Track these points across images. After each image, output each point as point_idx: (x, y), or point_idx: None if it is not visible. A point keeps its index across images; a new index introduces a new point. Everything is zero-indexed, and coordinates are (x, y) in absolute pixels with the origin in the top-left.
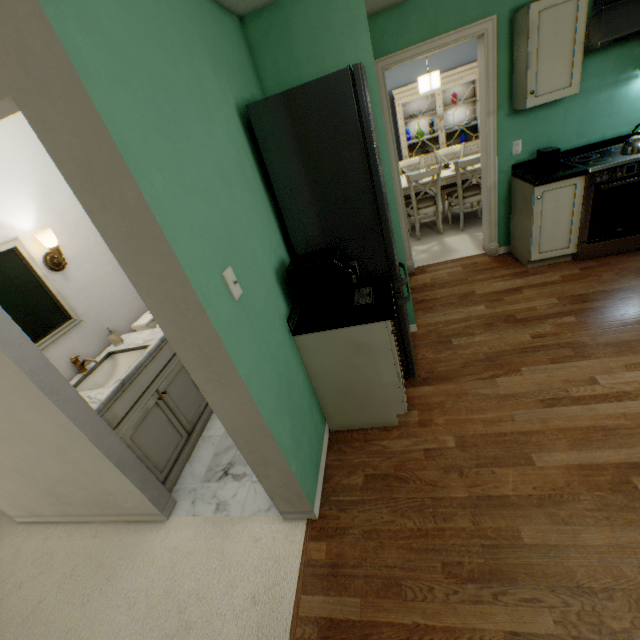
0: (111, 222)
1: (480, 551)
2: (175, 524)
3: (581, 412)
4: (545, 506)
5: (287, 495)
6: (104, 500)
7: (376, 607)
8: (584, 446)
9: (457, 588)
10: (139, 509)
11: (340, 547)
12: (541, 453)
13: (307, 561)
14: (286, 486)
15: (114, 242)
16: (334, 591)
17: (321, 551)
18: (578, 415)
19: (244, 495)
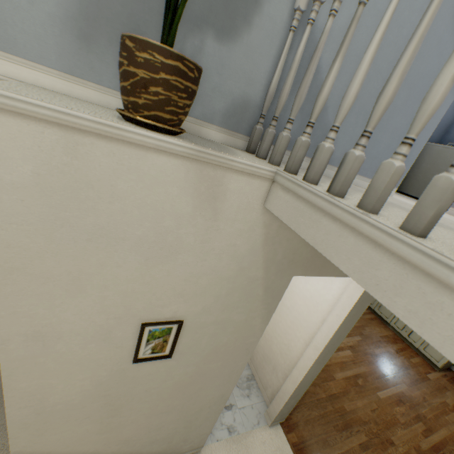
0: (354, 311)
1: (339, 417)
2: (209, 450)
3: (336, 355)
4: (345, 395)
5: (285, 411)
6: (171, 448)
7: (325, 453)
8: (343, 369)
9: (341, 434)
10: (190, 447)
11: (300, 432)
12: (335, 373)
13: (292, 444)
14: (290, 406)
15: (348, 316)
16: (309, 453)
17: (294, 437)
18: (336, 356)
19: (240, 418)
